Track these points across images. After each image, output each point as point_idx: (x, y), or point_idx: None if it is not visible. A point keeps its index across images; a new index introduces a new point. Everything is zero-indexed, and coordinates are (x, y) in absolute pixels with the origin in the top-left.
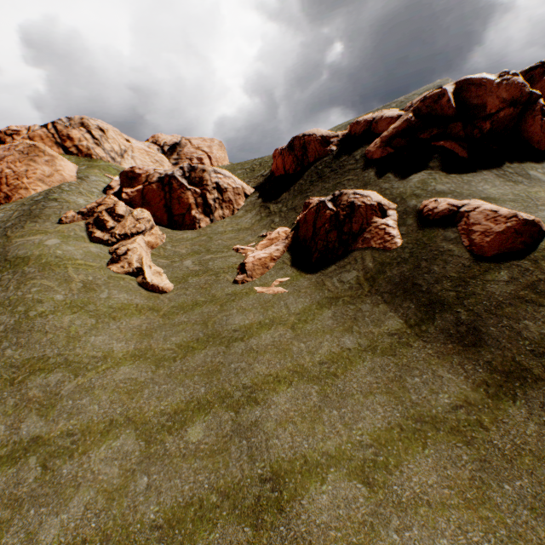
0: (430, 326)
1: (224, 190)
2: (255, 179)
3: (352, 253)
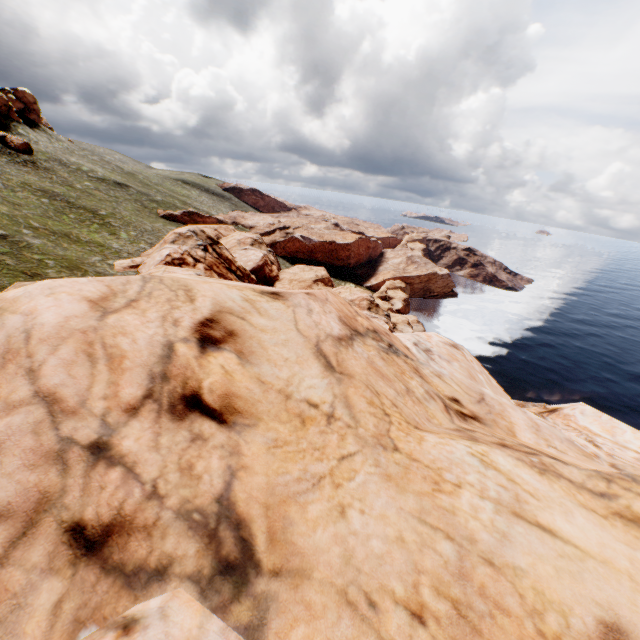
0: (15, 161)
1: None
2: None
3: None
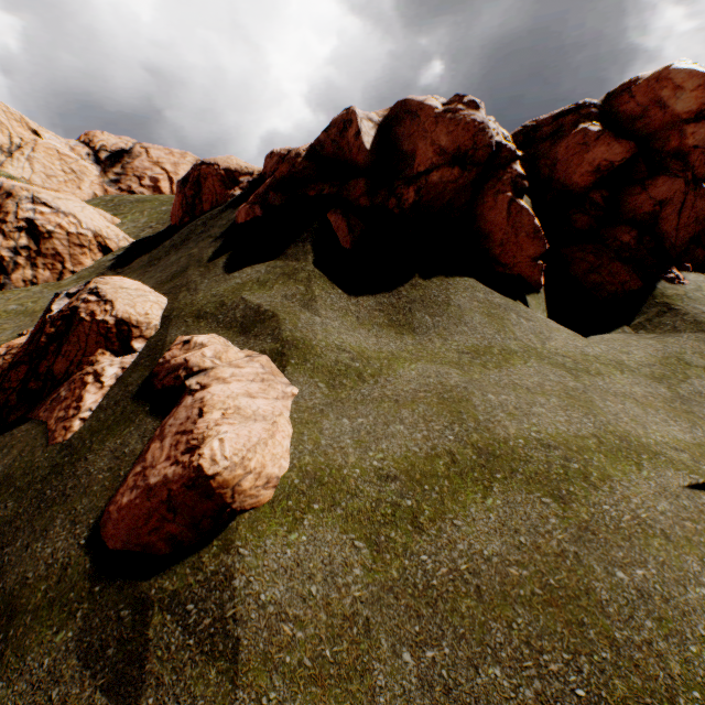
0: None
1: (45, 234)
2: (163, 224)
3: (22, 426)
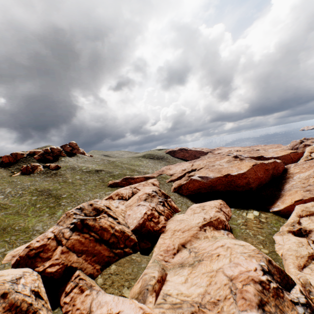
0: (47, 176)
1: None
2: None
3: (35, 172)
